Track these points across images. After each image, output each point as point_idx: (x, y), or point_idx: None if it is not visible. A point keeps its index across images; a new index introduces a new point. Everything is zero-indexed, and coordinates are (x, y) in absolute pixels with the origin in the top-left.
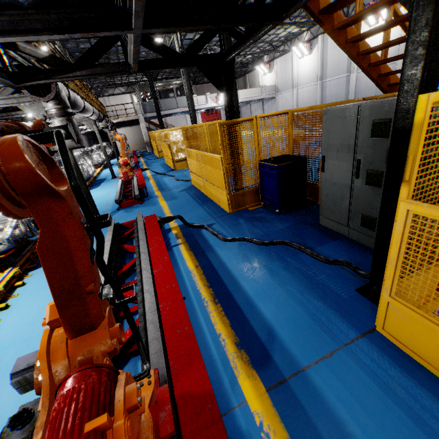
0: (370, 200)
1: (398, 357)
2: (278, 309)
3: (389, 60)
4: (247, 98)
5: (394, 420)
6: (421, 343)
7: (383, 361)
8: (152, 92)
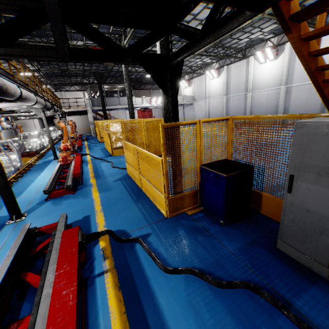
0: None
1: None
2: None
3: None
4: None
5: None
6: None
7: None
8: (100, 91)
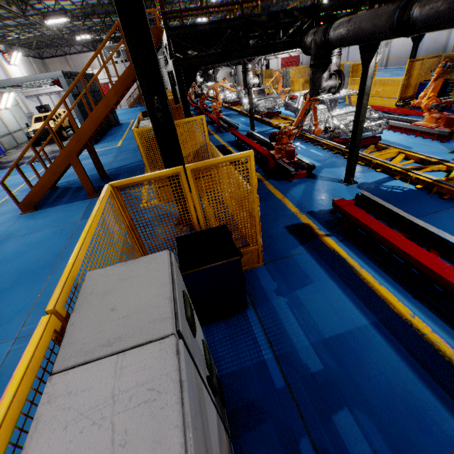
0: None
1: None
2: None
3: None
4: None
5: None
6: None
7: None
8: None
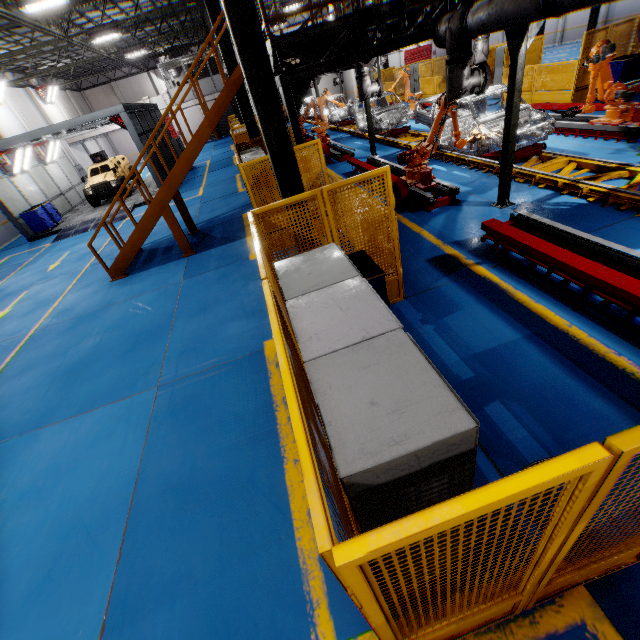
0: None
1: None
2: None
3: None
4: None
5: None
6: None
7: None
8: None
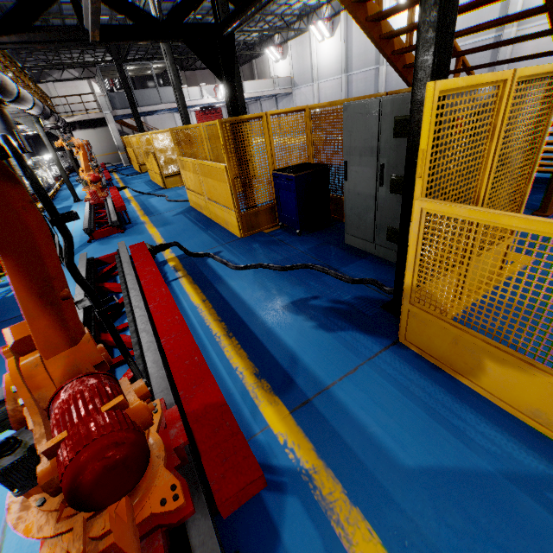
0: (395, 210)
1: (418, 362)
2: (300, 334)
3: (413, 48)
4: (256, 93)
5: (411, 416)
6: (437, 345)
7: (404, 368)
8: (122, 78)
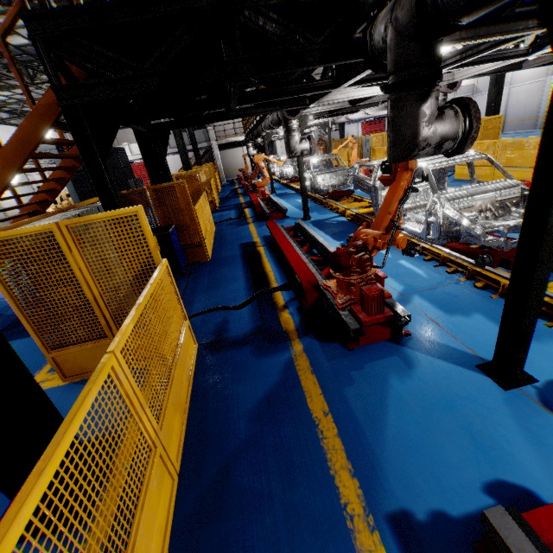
0: None
1: None
2: None
3: None
4: None
5: None
6: None
7: None
8: None
